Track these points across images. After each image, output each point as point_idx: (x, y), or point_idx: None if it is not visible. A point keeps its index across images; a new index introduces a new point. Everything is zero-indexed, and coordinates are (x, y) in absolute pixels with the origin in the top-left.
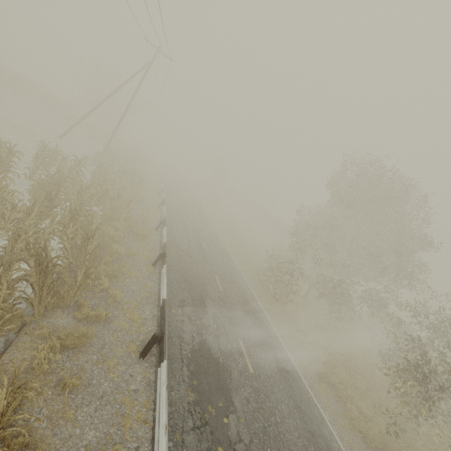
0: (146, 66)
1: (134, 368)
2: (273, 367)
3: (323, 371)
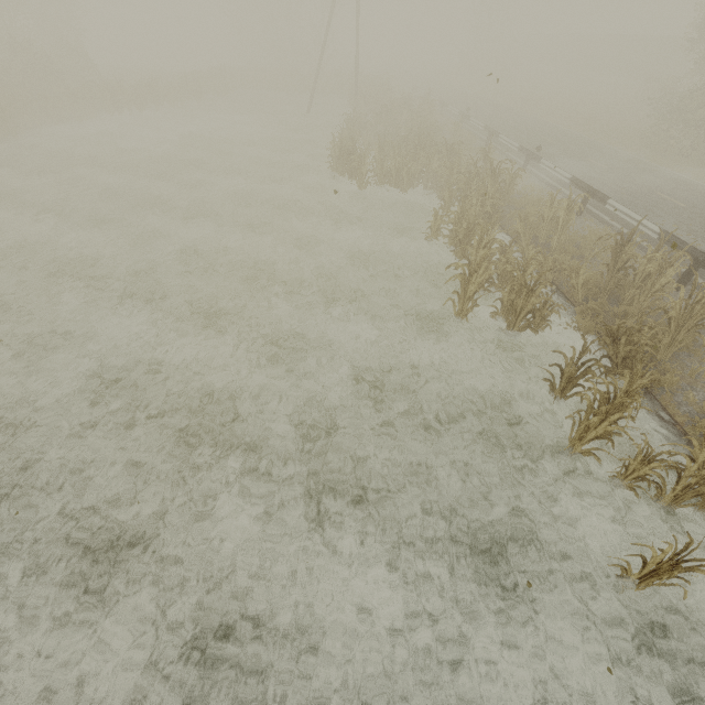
0: None
1: (579, 220)
2: None
3: None
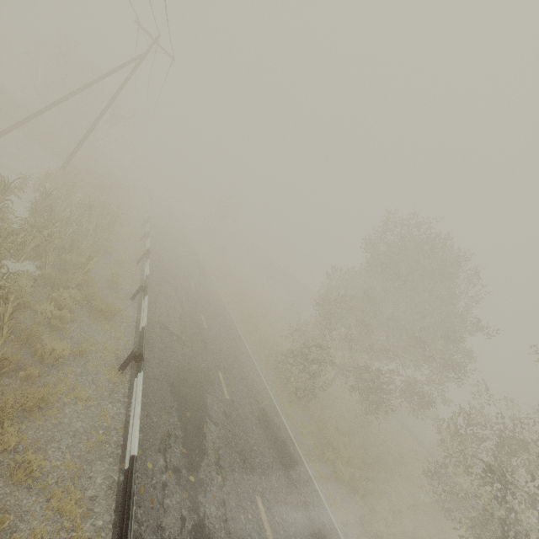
0: (135, 60)
1: None
2: (307, 538)
3: (367, 518)
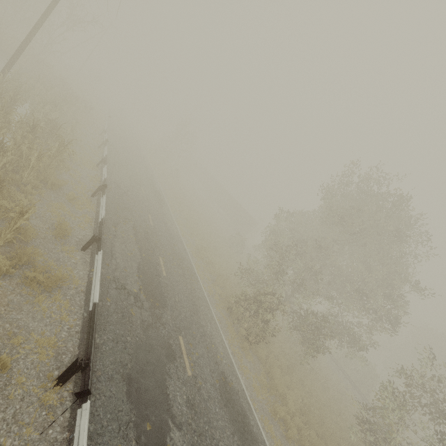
0: None
1: None
2: None
3: None
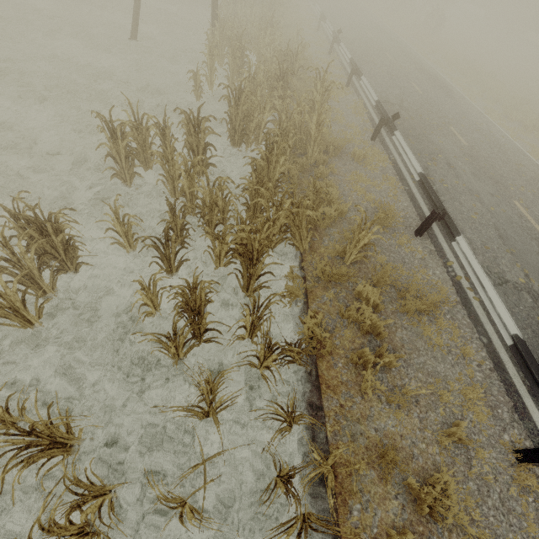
0: None
1: None
2: None
3: None
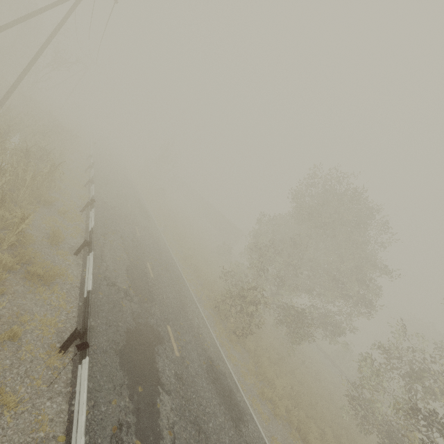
0: None
1: None
2: None
3: None
